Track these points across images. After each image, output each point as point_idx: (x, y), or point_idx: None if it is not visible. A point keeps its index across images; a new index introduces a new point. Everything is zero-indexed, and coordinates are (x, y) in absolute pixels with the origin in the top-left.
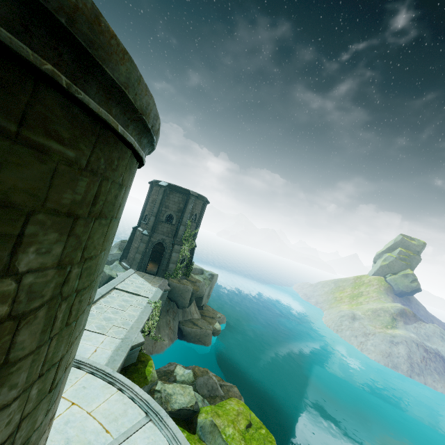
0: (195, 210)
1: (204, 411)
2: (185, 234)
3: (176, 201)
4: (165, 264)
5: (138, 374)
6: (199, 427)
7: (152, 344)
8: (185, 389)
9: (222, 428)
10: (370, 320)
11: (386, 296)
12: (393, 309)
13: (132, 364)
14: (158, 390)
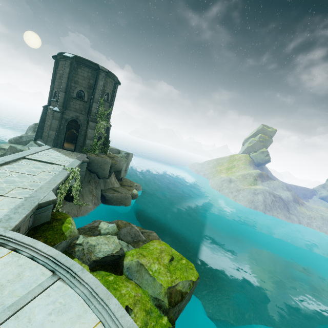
0: (106, 88)
1: (129, 255)
2: (99, 112)
3: (85, 77)
4: (81, 141)
5: (53, 231)
6: (126, 269)
7: (77, 209)
8: (110, 238)
9: (148, 266)
10: (241, 182)
11: (249, 166)
12: (255, 173)
13: (45, 223)
14: (79, 243)
